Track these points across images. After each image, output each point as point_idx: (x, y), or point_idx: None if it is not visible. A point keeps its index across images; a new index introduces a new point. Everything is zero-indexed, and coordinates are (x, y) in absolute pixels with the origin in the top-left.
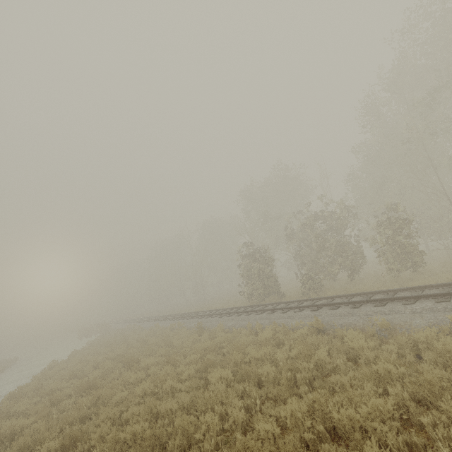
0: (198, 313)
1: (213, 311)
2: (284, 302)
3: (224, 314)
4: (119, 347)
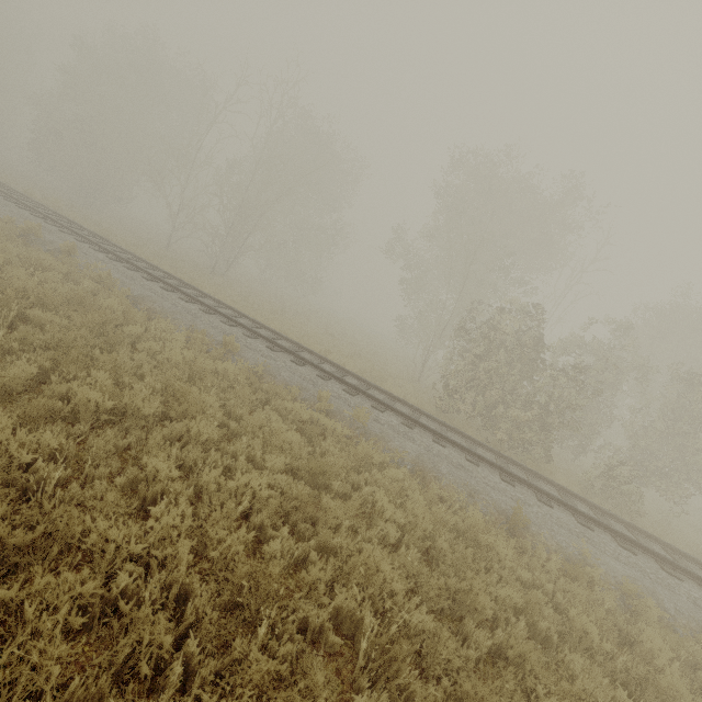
0: (343, 372)
1: (397, 402)
2: (665, 544)
3: (513, 478)
4: (154, 406)
